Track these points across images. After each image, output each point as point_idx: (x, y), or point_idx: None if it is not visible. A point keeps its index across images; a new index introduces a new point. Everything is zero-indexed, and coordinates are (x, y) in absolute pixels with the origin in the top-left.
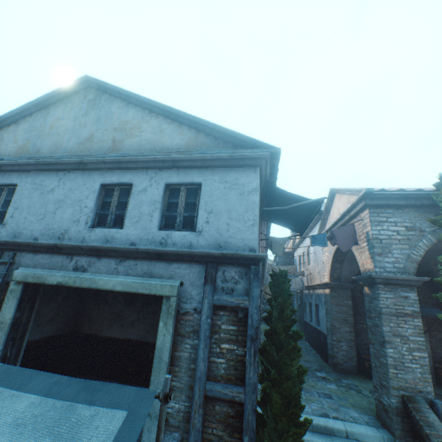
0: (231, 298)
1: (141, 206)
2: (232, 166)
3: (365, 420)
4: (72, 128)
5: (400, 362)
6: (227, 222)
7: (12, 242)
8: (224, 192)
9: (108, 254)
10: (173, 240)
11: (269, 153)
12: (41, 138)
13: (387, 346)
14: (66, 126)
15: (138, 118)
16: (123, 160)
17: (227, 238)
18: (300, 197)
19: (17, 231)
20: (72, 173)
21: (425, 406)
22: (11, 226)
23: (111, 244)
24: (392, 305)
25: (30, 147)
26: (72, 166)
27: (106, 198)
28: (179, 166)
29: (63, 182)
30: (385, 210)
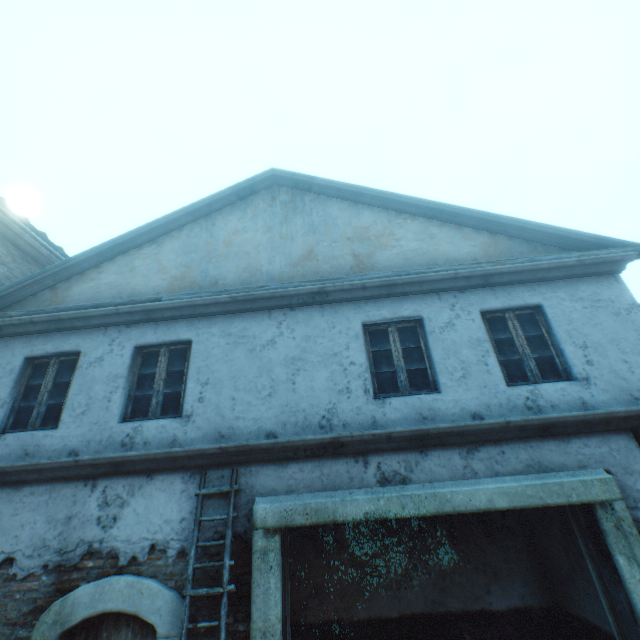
0: None
1: (456, 350)
2: (578, 276)
3: None
4: (268, 243)
5: None
6: (621, 358)
7: (235, 446)
8: (586, 314)
9: (442, 441)
10: (546, 400)
11: (636, 252)
12: (213, 261)
13: None
14: (255, 240)
15: (382, 222)
16: (400, 281)
17: (638, 383)
18: None
19: (222, 426)
20: (299, 310)
21: None
22: (205, 418)
23: (434, 423)
24: None
25: (197, 277)
26: (299, 298)
27: (375, 346)
28: (494, 282)
29: (286, 327)
30: None
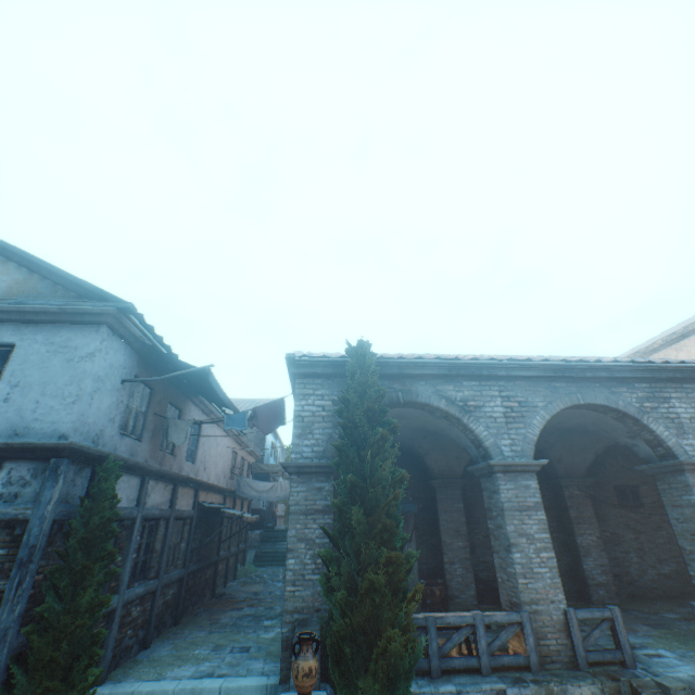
0: (9, 508)
1: None
2: (67, 322)
3: (265, 669)
4: None
5: (302, 574)
6: (38, 399)
7: None
8: (46, 357)
9: None
10: None
11: (115, 308)
12: None
13: (290, 556)
14: None
15: None
16: None
17: (31, 422)
18: (188, 365)
19: None
20: None
21: (315, 627)
22: None
23: None
24: (304, 500)
25: None
26: None
27: None
28: None
29: None
30: (314, 381)
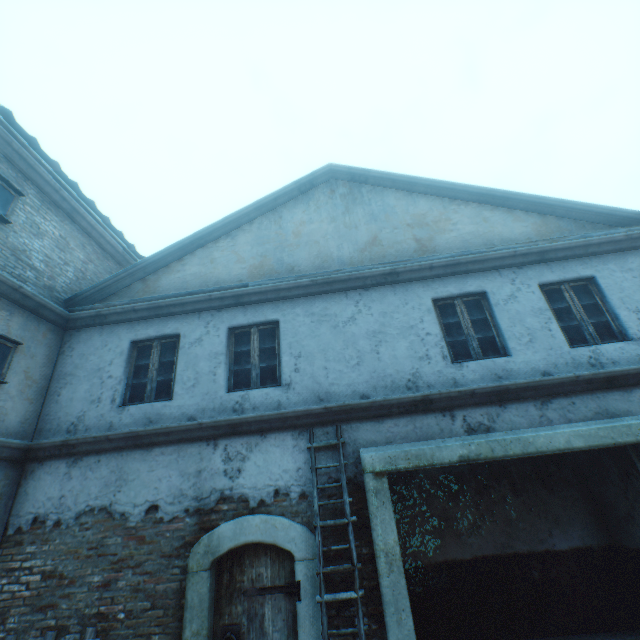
0: None
1: (521, 319)
2: (625, 250)
3: None
4: (334, 232)
5: None
6: None
7: (338, 406)
8: (636, 282)
9: (519, 396)
10: (607, 358)
11: None
12: (286, 250)
13: None
14: (322, 230)
15: (437, 208)
16: (463, 260)
17: None
18: None
19: (320, 391)
20: (372, 290)
21: None
22: (303, 386)
23: (508, 381)
24: None
25: (273, 265)
26: (372, 280)
27: (445, 319)
28: (549, 258)
29: (363, 306)
30: None
